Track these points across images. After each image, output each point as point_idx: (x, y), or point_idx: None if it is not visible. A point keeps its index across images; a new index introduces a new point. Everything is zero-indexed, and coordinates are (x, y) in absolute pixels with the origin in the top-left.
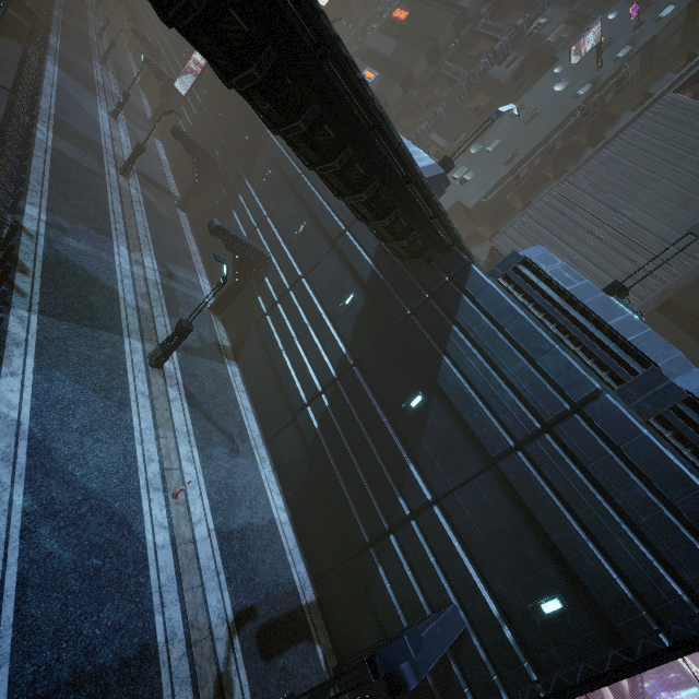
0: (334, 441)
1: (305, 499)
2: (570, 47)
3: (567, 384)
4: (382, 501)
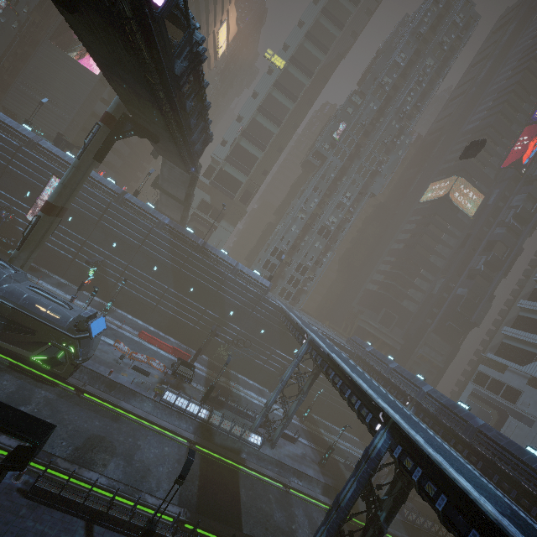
0: None
1: None
2: None
3: (12, 146)
4: None
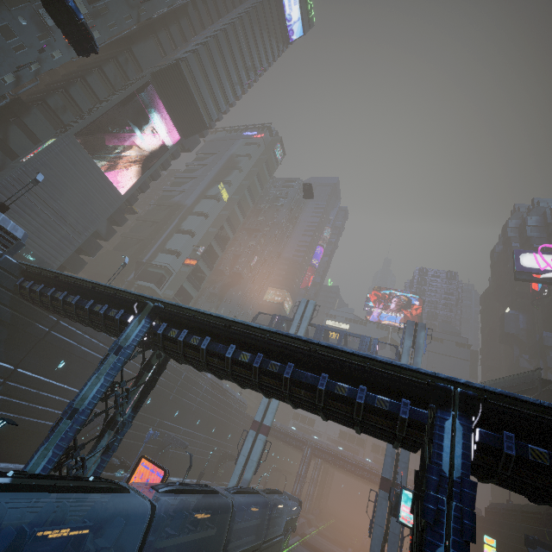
0: (19, 408)
1: (3, 446)
2: (20, 70)
3: None
4: (59, 407)
